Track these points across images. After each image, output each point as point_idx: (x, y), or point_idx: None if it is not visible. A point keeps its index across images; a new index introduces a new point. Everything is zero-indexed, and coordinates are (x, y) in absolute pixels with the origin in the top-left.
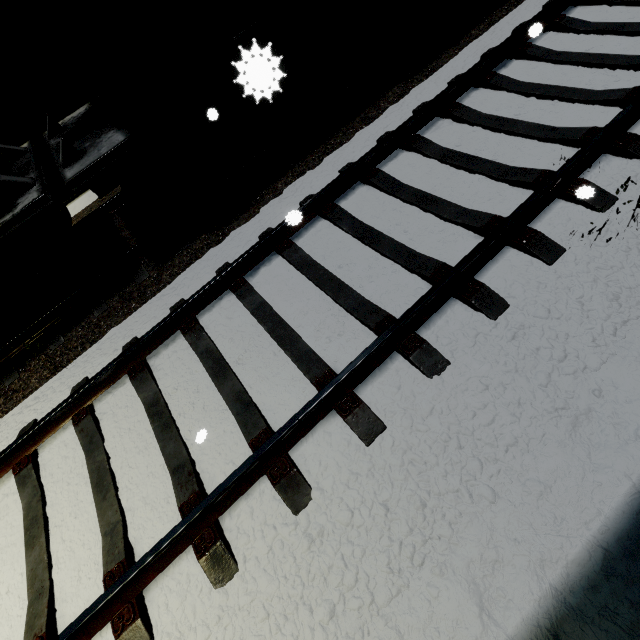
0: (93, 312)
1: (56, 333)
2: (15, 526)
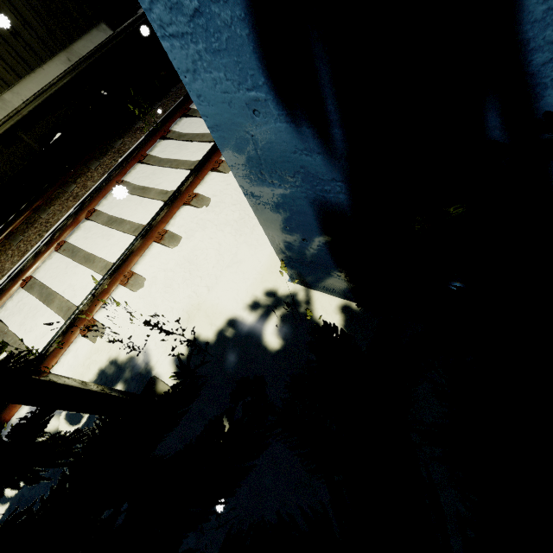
0: (171, 90)
1: (154, 102)
2: (200, 121)
